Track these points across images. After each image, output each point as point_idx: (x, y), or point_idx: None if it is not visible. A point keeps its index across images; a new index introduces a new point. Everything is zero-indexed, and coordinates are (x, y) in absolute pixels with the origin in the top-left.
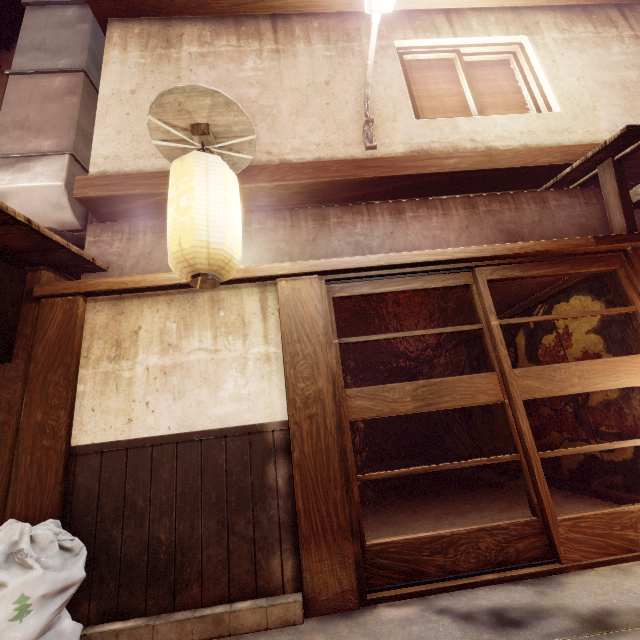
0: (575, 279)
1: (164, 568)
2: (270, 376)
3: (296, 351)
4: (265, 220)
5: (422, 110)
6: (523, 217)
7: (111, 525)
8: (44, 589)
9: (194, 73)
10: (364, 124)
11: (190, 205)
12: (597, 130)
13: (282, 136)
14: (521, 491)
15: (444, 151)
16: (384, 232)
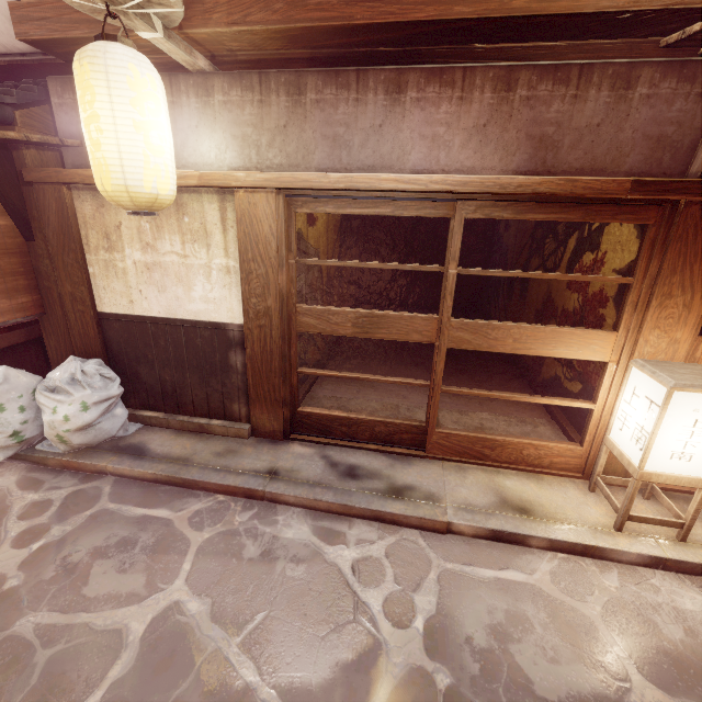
0: None
1: (171, 394)
2: (230, 287)
3: (250, 270)
4: (230, 88)
5: None
6: (577, 115)
7: (136, 365)
8: (94, 400)
9: None
10: None
11: (99, 140)
12: None
13: None
14: (496, 382)
15: None
16: (371, 123)
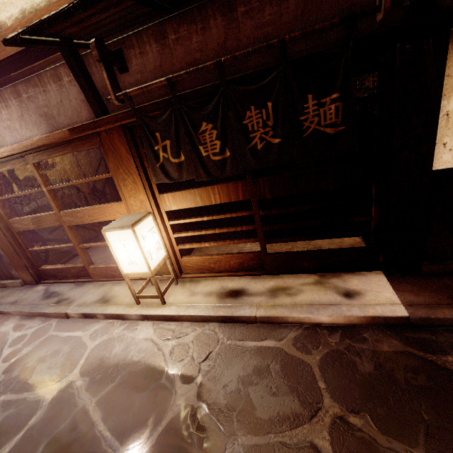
0: None
1: None
2: None
3: None
4: None
5: None
6: (50, 99)
7: None
8: None
9: None
10: None
11: None
12: None
13: None
14: None
15: None
16: None
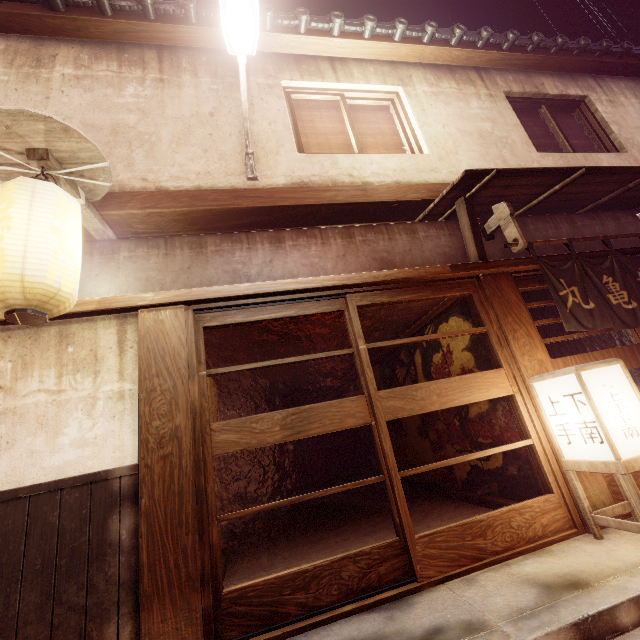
0: (449, 302)
1: None
2: (122, 416)
3: (153, 386)
4: (136, 248)
5: (309, 145)
6: (395, 246)
7: None
8: None
9: (66, 95)
10: (245, 156)
11: (3, 235)
12: (458, 171)
13: (160, 163)
14: (422, 506)
15: (324, 184)
16: (263, 260)
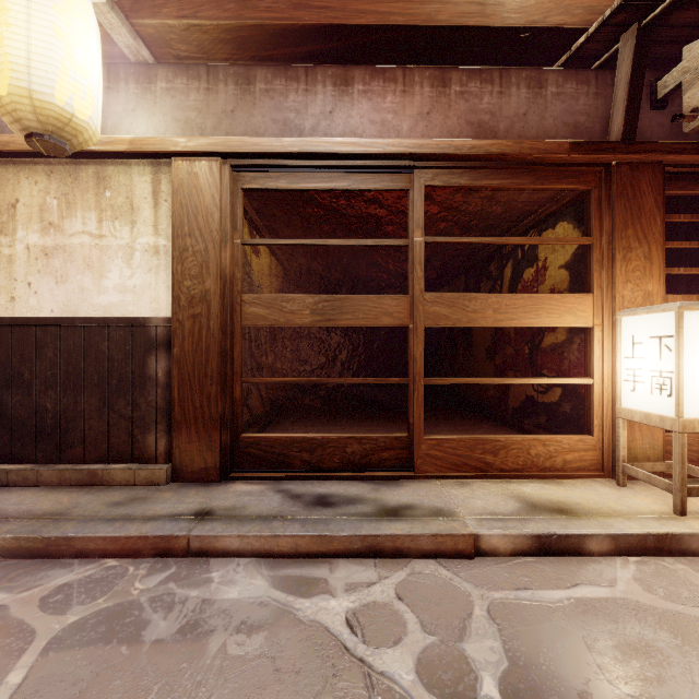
0: (563, 201)
1: (51, 431)
2: (158, 270)
3: (186, 246)
4: (174, 77)
5: None
6: (505, 106)
7: (1, 391)
8: None
9: None
10: None
11: (3, 34)
12: None
13: None
14: (464, 422)
15: None
16: (322, 110)
